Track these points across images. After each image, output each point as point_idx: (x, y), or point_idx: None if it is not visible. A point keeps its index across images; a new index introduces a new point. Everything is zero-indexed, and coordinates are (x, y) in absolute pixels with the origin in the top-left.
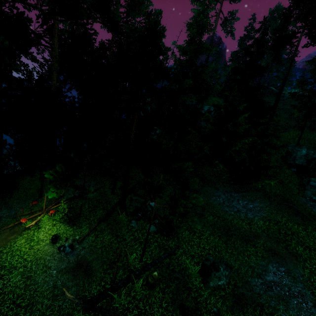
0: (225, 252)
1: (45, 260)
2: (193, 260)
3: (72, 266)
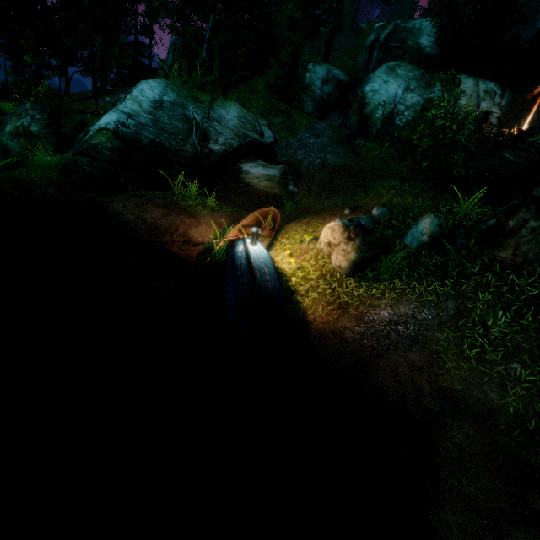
0: None
1: None
2: None
3: None
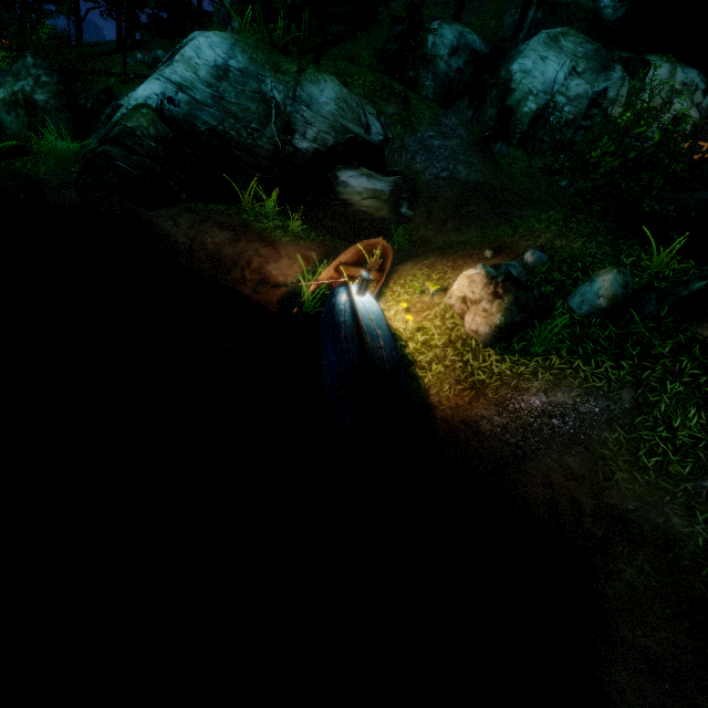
0: None
1: None
2: None
3: None
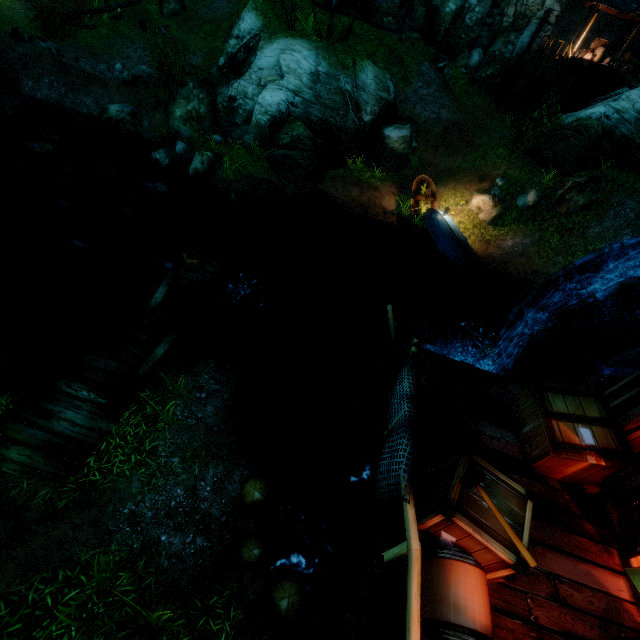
0: (187, 1)
1: (7, 5)
2: (156, 7)
3: (38, 9)
